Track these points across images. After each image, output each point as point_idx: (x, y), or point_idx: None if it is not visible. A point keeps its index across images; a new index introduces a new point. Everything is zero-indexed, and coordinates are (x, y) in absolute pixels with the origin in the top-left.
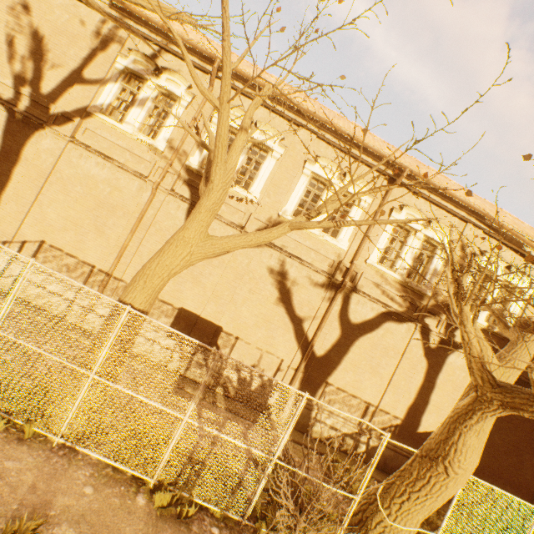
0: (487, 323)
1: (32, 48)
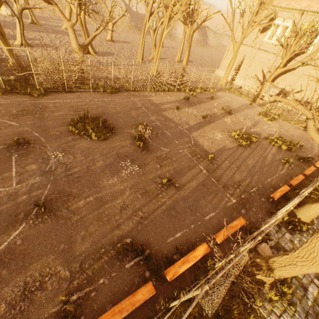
0: None
1: None
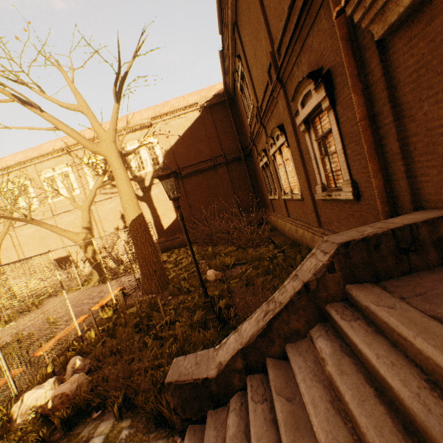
0: (153, 168)
1: None
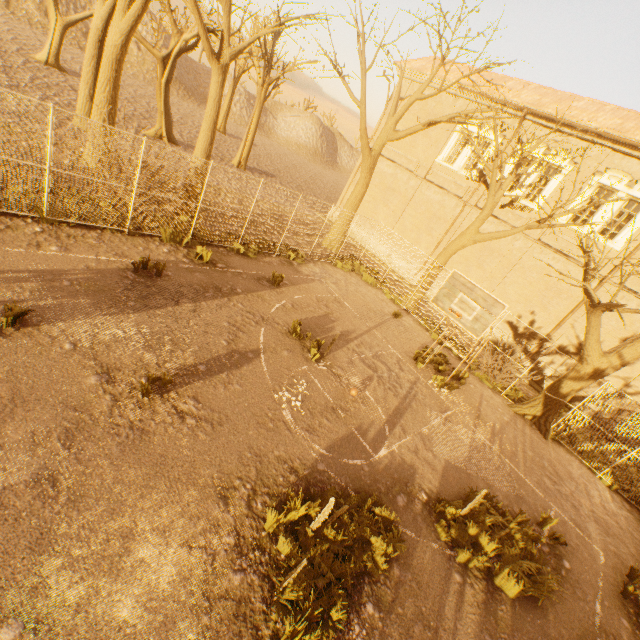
0: None
1: None
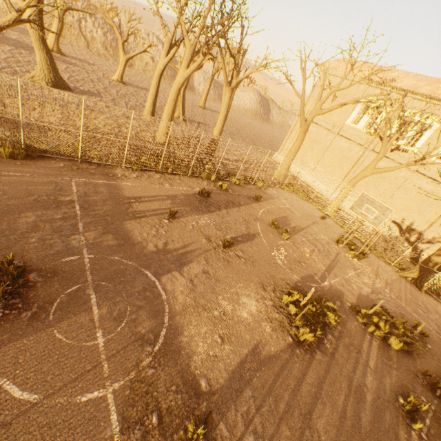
0: None
1: (330, 104)
